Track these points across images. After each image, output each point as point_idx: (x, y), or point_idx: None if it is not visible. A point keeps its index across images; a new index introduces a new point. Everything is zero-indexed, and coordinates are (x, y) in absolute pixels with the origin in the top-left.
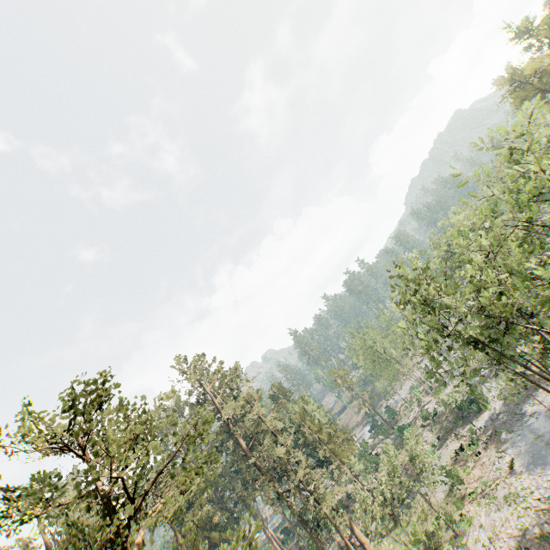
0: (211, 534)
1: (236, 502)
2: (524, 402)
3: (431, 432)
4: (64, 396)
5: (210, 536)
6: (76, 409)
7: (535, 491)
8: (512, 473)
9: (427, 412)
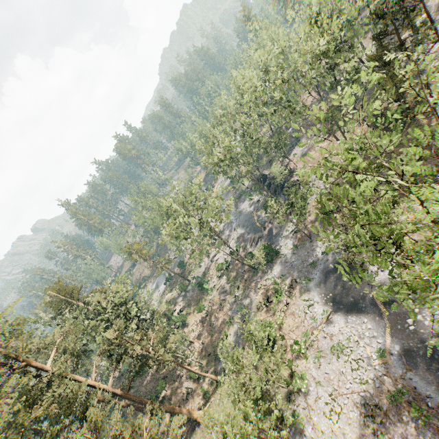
0: None
1: None
2: (313, 250)
3: (230, 283)
4: None
5: None
6: None
7: (361, 341)
8: (328, 322)
9: (221, 265)
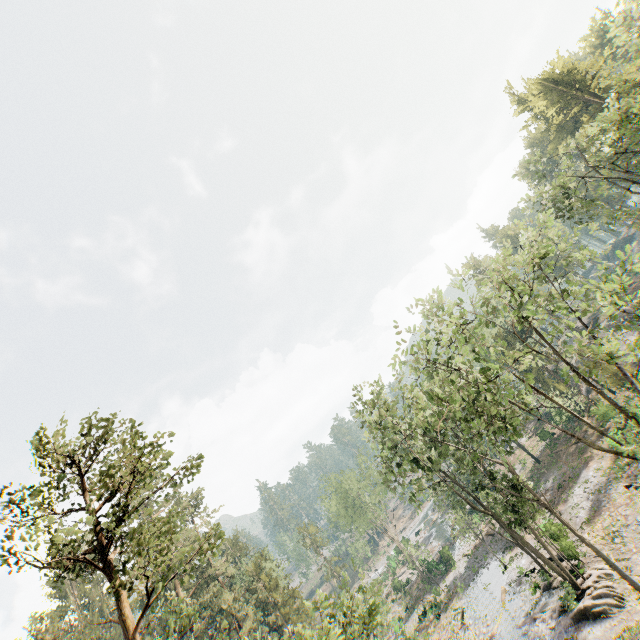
0: None
1: None
2: (482, 555)
3: (401, 604)
4: (86, 422)
5: None
6: (90, 436)
7: (478, 638)
8: (463, 627)
9: (399, 582)
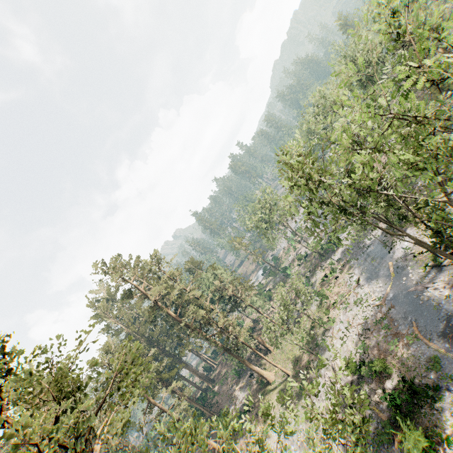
0: (162, 376)
1: (176, 347)
2: (365, 238)
3: (305, 268)
4: None
5: (161, 377)
6: None
7: (373, 295)
8: (358, 286)
9: (301, 255)
